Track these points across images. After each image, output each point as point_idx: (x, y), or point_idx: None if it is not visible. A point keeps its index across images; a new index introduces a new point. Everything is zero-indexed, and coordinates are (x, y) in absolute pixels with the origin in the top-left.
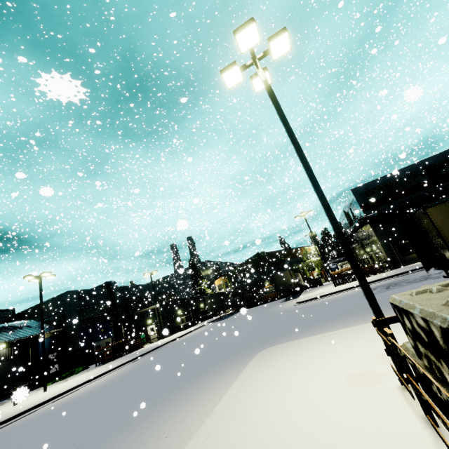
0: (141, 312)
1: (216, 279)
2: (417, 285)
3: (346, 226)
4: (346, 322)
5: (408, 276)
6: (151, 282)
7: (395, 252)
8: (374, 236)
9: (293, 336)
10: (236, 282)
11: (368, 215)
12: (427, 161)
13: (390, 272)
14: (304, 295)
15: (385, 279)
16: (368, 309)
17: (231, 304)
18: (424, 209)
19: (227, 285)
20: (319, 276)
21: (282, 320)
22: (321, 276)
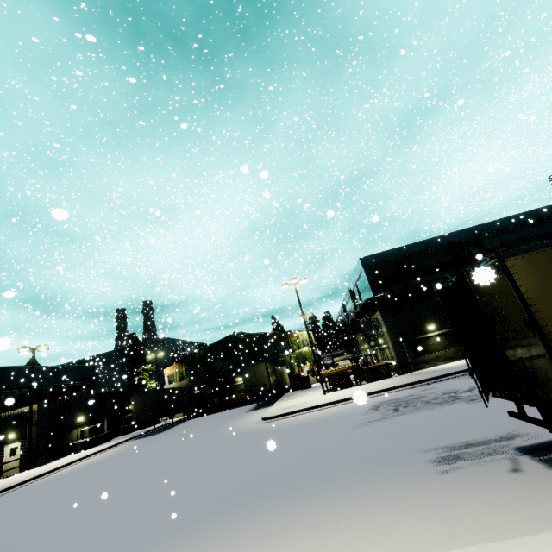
0: (0, 417)
1: (167, 366)
2: (444, 413)
3: (351, 310)
4: (310, 512)
5: (424, 388)
6: (32, 364)
7: (406, 349)
8: (382, 324)
9: (183, 546)
10: (197, 373)
11: (378, 295)
12: (451, 236)
13: (398, 378)
14: (281, 402)
15: (392, 390)
16: (363, 469)
17: (174, 409)
18: (500, 258)
19: (183, 376)
20: (310, 374)
21: (214, 464)
22: (313, 374)
